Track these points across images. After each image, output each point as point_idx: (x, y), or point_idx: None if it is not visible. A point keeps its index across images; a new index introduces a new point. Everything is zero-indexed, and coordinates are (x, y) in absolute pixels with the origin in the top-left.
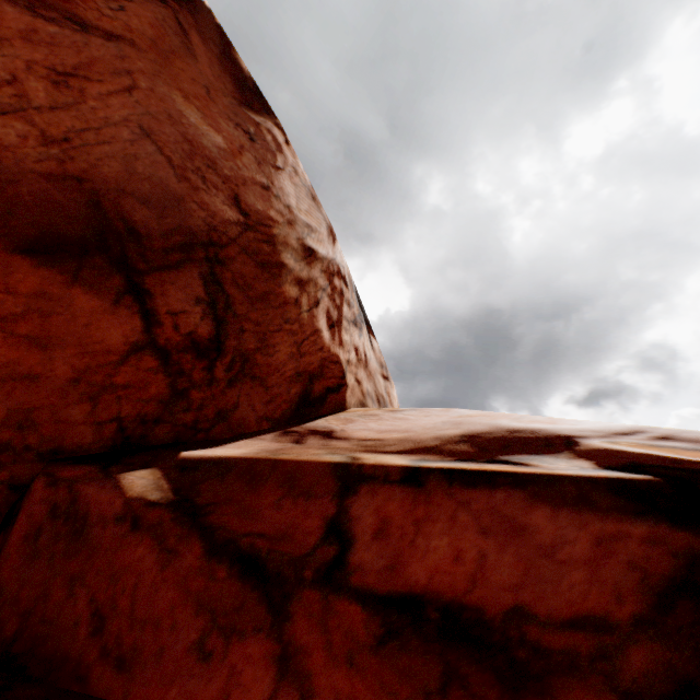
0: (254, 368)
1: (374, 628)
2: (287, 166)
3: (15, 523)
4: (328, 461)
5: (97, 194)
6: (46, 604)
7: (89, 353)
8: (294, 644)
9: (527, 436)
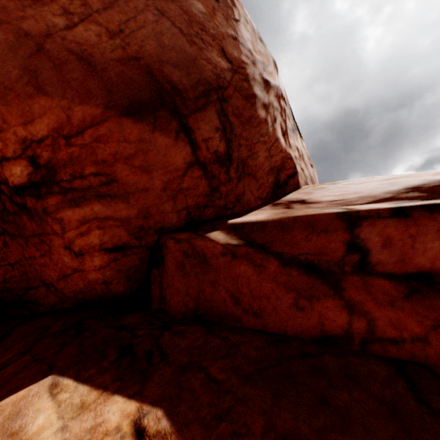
0: (248, 168)
1: (400, 290)
2: (240, 18)
3: (164, 263)
4: (331, 212)
5: (149, 67)
6: (204, 294)
7: (168, 172)
8: (352, 300)
9: None
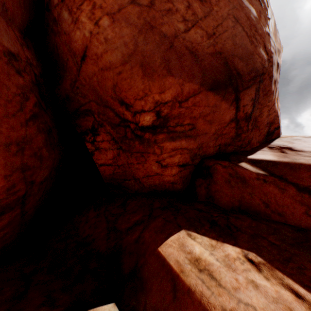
0: (257, 123)
1: None
2: (270, 16)
3: (212, 177)
4: None
5: (225, 59)
6: (244, 199)
7: (219, 124)
8: None
9: None
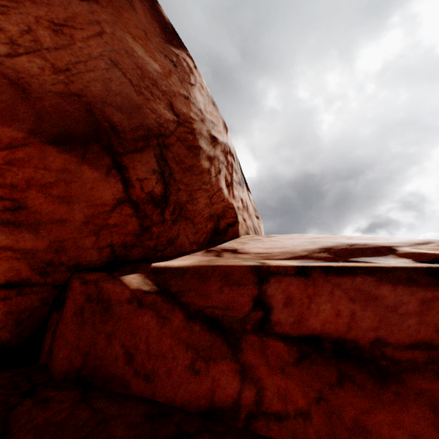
0: (186, 212)
1: (293, 354)
2: (196, 83)
3: (65, 306)
4: (247, 264)
5: (90, 105)
6: (96, 349)
7: (93, 206)
8: (247, 364)
9: (362, 247)
